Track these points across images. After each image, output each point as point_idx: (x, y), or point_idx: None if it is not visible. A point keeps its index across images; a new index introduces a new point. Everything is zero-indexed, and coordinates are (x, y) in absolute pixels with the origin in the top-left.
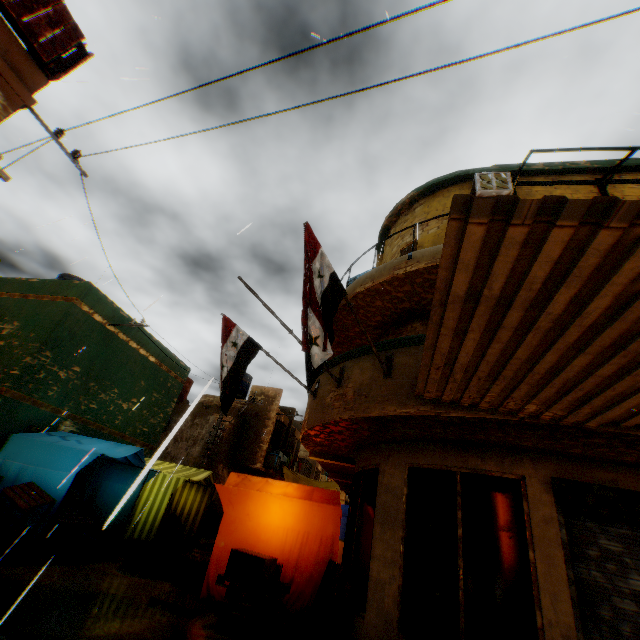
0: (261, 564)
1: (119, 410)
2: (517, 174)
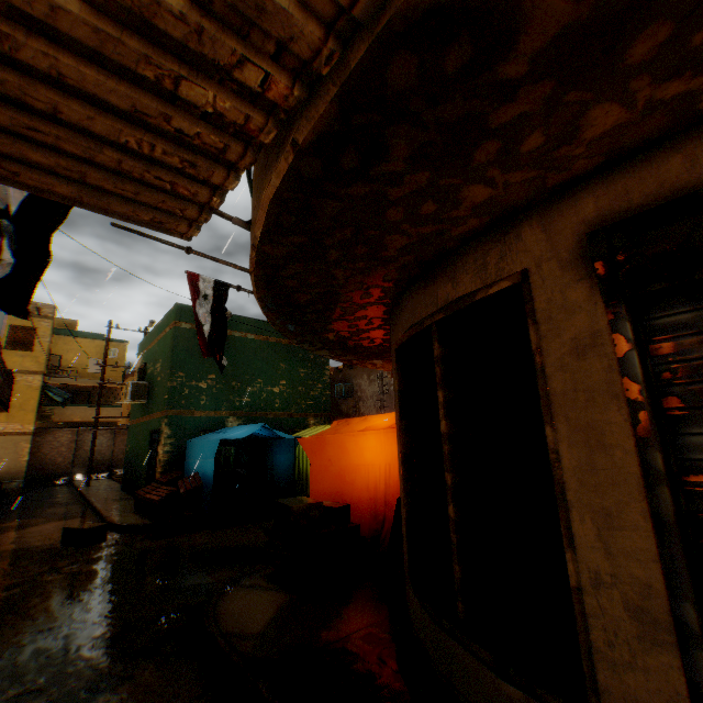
0: (289, 514)
1: (272, 395)
2: None
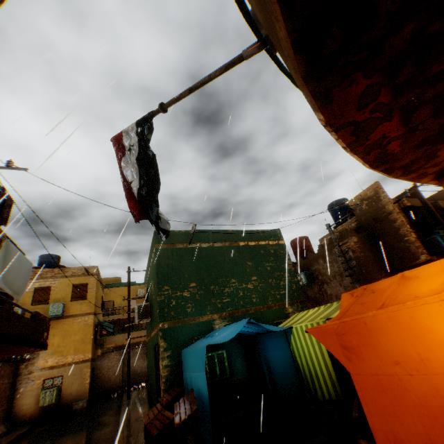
0: None
1: (248, 292)
2: None
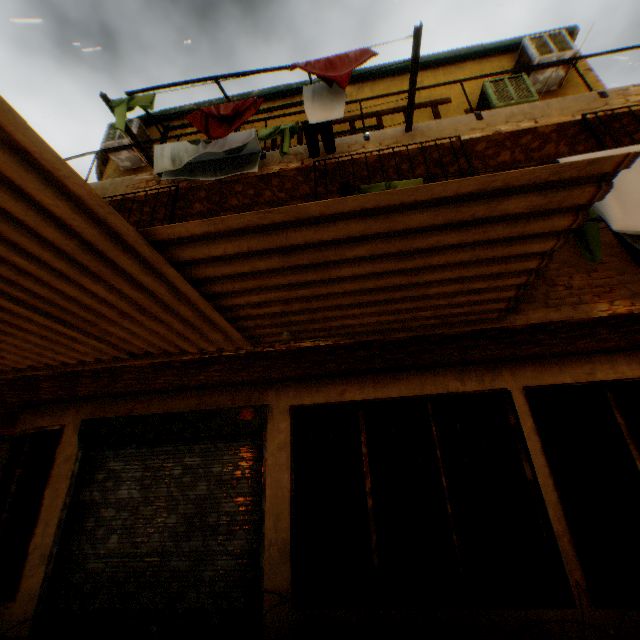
0: None
1: None
2: (151, 119)
